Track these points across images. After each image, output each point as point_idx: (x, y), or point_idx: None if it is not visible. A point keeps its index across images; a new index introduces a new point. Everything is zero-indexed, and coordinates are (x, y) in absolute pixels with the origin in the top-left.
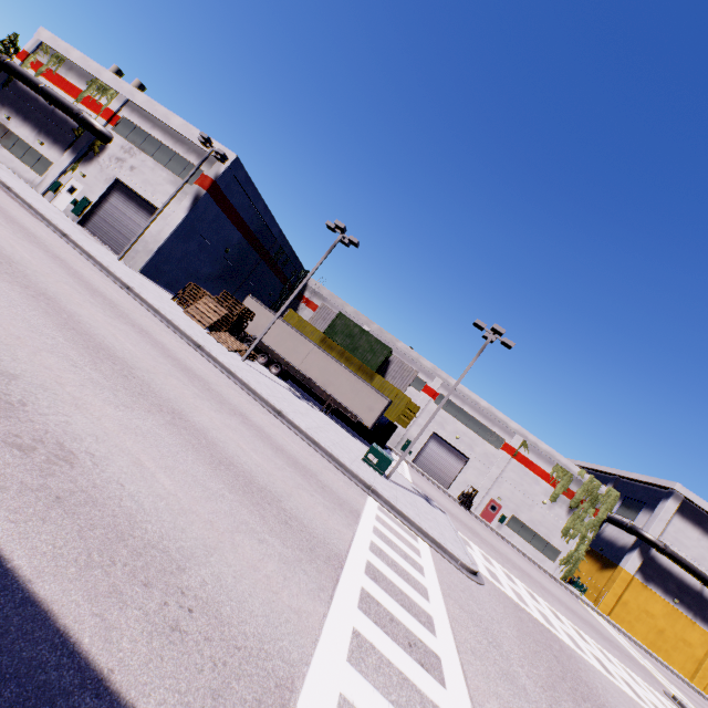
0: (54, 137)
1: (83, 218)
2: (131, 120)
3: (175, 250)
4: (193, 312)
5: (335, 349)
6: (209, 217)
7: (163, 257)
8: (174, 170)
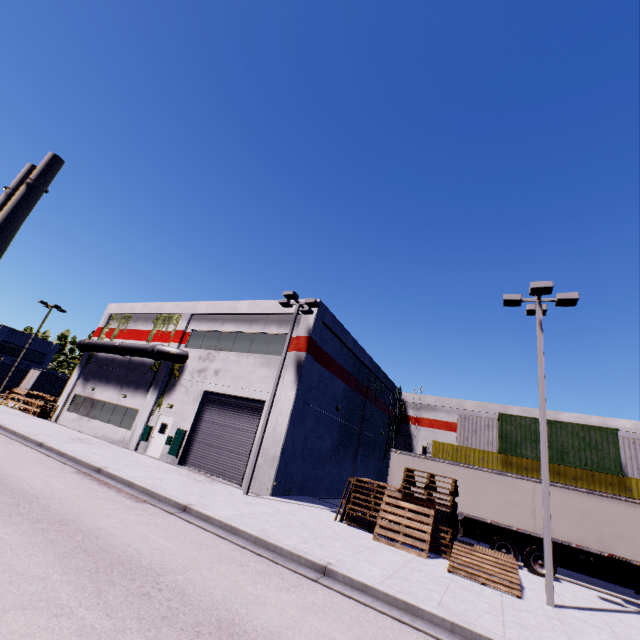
0: (135, 384)
1: (182, 454)
2: (199, 329)
3: (295, 440)
4: (386, 532)
5: (531, 467)
6: (314, 380)
7: (287, 457)
8: (259, 351)
